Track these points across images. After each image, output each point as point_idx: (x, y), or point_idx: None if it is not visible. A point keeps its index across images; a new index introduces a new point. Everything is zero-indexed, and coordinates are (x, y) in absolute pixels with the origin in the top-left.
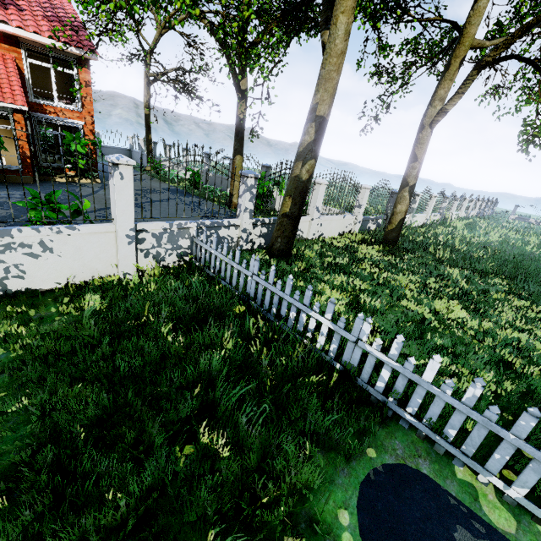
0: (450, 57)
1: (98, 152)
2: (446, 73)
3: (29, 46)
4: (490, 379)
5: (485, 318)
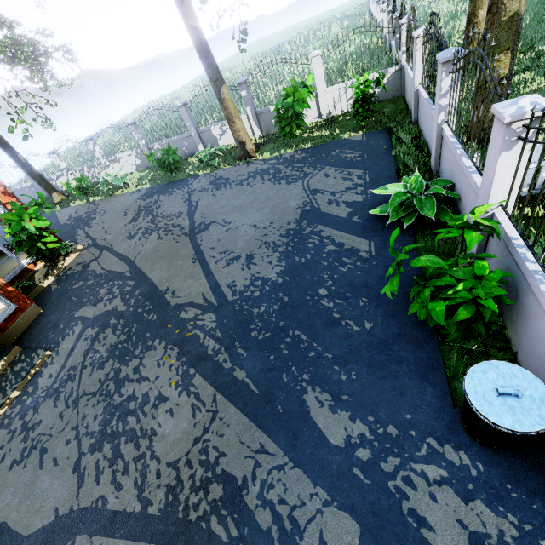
0: None
1: None
2: None
3: None
4: None
5: None
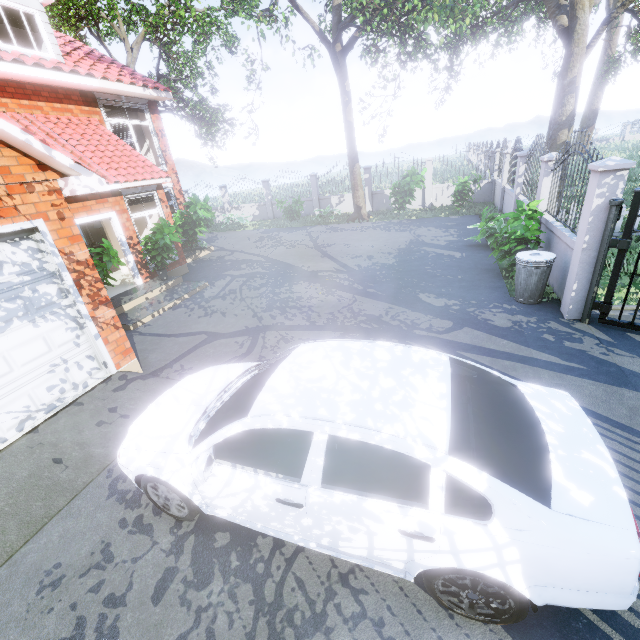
0: None
1: None
2: None
3: (104, 101)
4: None
5: None
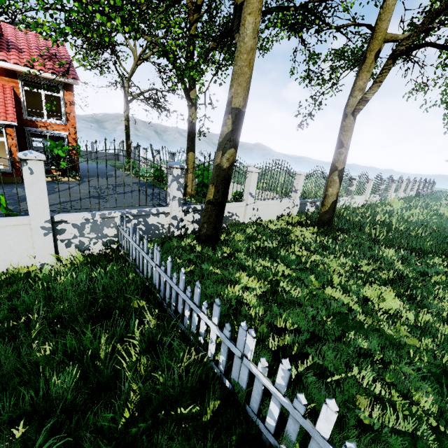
0: (366, 51)
1: (92, 157)
2: (363, 65)
3: (24, 77)
4: (430, 404)
5: (423, 307)
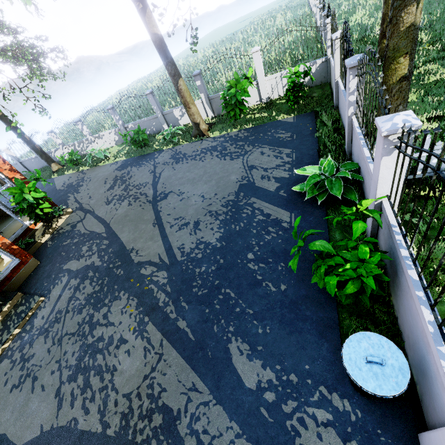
0: None
1: None
2: None
3: None
4: None
5: None
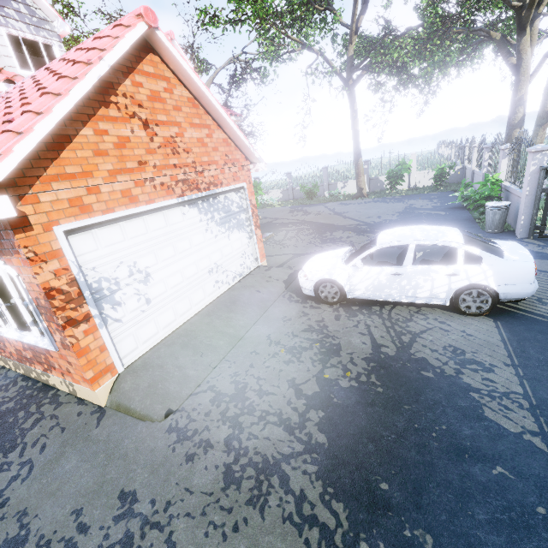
0: None
1: None
2: None
3: None
4: None
5: None
